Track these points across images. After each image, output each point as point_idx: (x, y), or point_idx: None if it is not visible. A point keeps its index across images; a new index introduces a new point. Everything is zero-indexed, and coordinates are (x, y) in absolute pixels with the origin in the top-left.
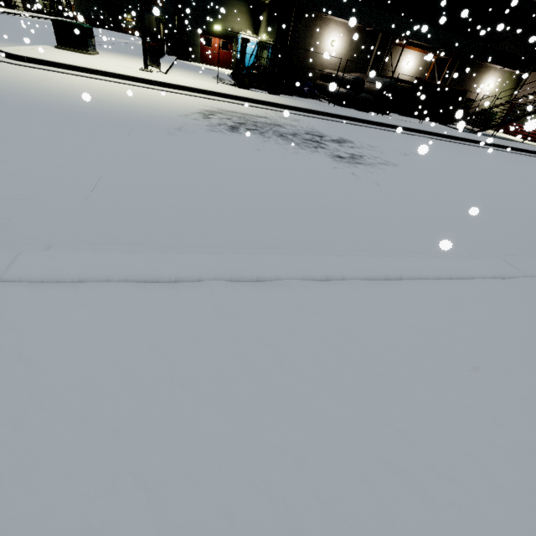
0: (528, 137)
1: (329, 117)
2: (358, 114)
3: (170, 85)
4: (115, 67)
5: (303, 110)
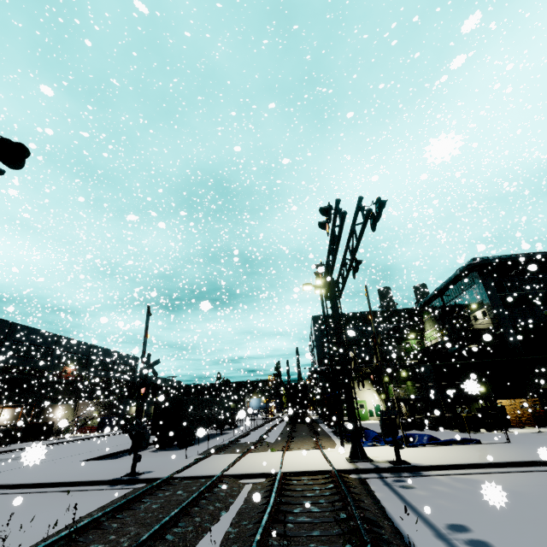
0: (92, 431)
1: None
2: None
3: None
4: None
5: None
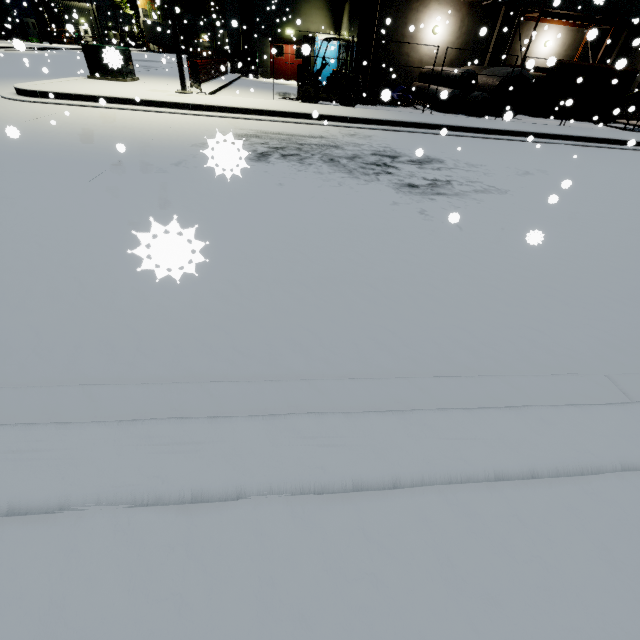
0: None
1: (419, 129)
2: (465, 120)
3: (205, 107)
4: (145, 92)
5: (381, 123)
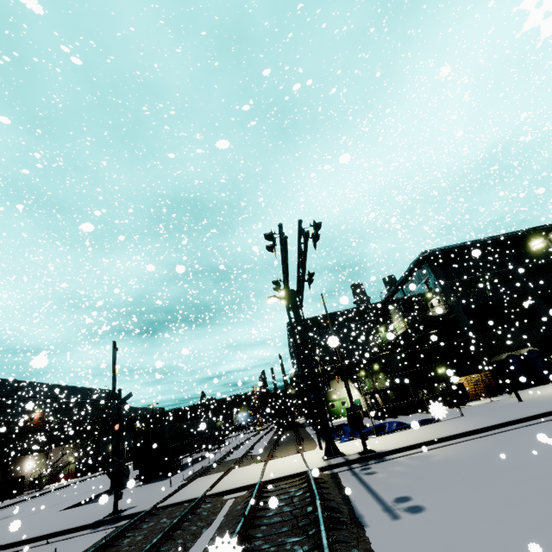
0: (70, 478)
1: None
2: None
3: None
4: None
5: None
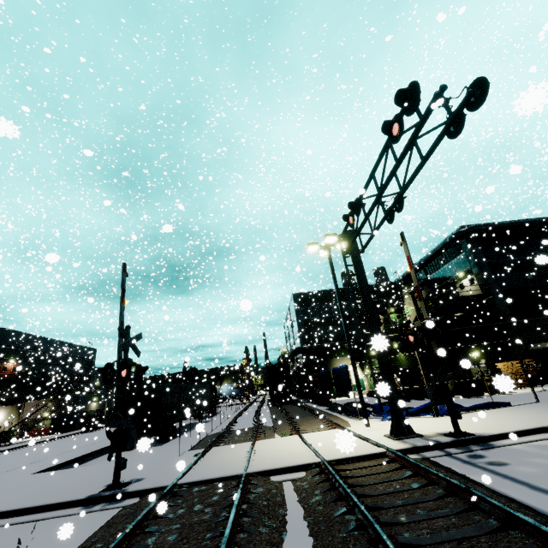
0: (44, 434)
1: None
2: None
3: None
4: None
5: None
